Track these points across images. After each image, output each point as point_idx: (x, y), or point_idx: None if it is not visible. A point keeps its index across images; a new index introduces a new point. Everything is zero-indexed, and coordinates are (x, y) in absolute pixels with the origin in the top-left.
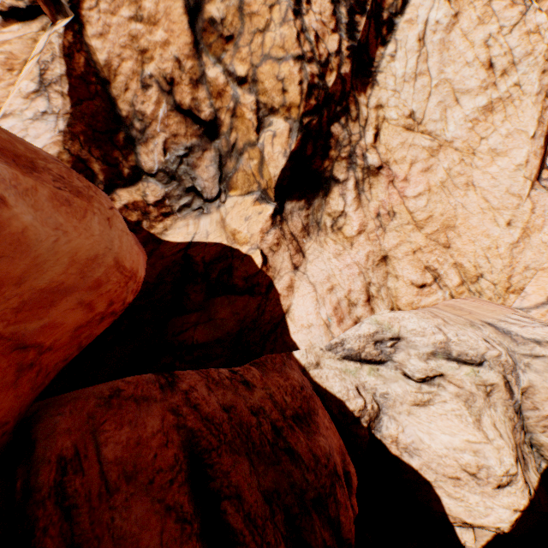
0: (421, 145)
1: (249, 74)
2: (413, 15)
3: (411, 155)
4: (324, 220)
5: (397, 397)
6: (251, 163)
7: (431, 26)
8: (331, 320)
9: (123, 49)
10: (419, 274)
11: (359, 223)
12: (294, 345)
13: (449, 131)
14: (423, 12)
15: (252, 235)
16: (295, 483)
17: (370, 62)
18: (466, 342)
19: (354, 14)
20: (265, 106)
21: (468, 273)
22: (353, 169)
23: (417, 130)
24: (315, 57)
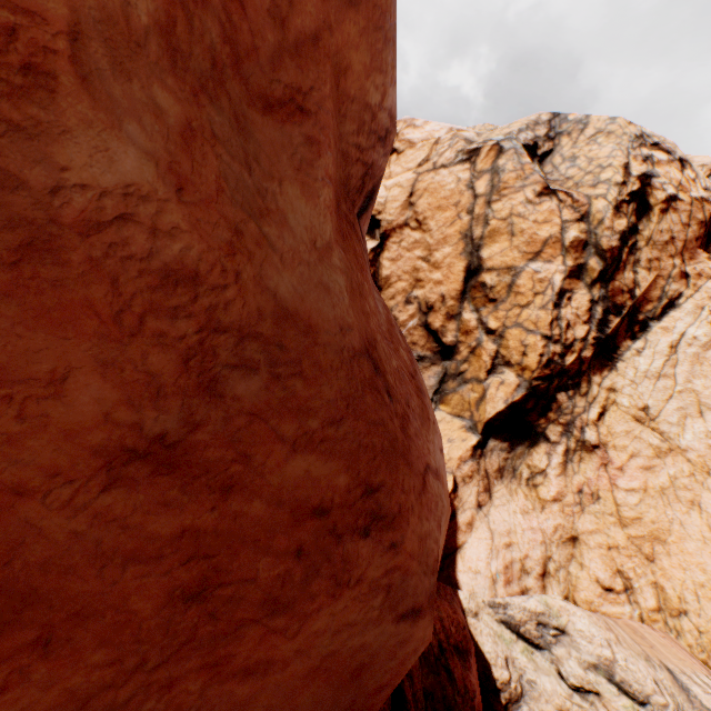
0: (648, 441)
1: (498, 329)
2: (669, 325)
3: (633, 446)
4: (521, 469)
5: (544, 692)
6: (471, 393)
7: (687, 338)
8: (499, 577)
9: (404, 273)
10: (608, 574)
11: (557, 490)
12: (456, 583)
13: (685, 438)
14: (681, 325)
15: (450, 458)
16: (447, 696)
17: (614, 348)
18: (632, 672)
19: (609, 314)
20: (502, 357)
21: (669, 602)
22: (567, 437)
23: (647, 424)
24: (561, 340)
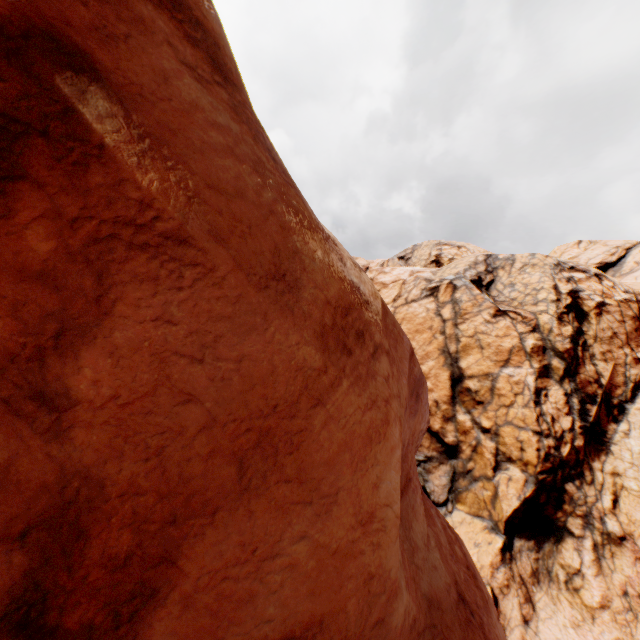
0: None
1: (492, 427)
2: None
3: None
4: (555, 569)
5: None
6: (484, 491)
7: None
8: None
9: None
10: None
11: (600, 594)
12: None
13: None
14: None
15: (481, 566)
16: None
17: (601, 431)
18: None
19: (585, 403)
20: (502, 453)
21: None
22: (589, 529)
23: None
24: (551, 433)
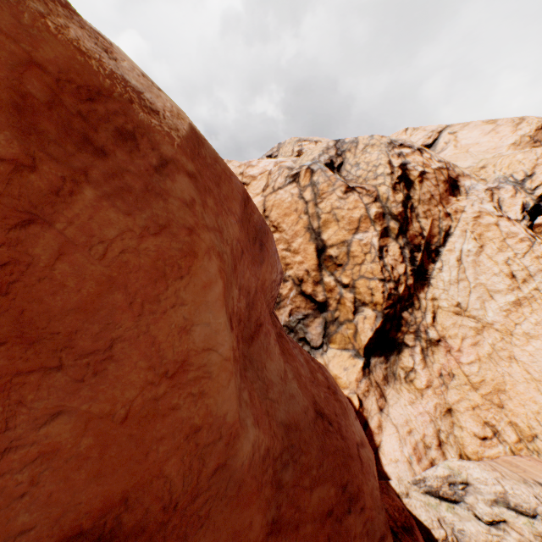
0: (468, 326)
1: (350, 283)
2: (451, 247)
3: (461, 332)
4: (398, 371)
5: (471, 535)
6: (348, 330)
7: (465, 252)
8: (412, 458)
9: None
10: (479, 427)
11: (426, 379)
12: (386, 475)
13: (489, 316)
14: (458, 245)
15: (350, 382)
16: None
17: (425, 271)
18: (519, 496)
19: (413, 252)
20: (359, 300)
21: (523, 432)
22: (418, 340)
23: (463, 314)
24: (391, 278)
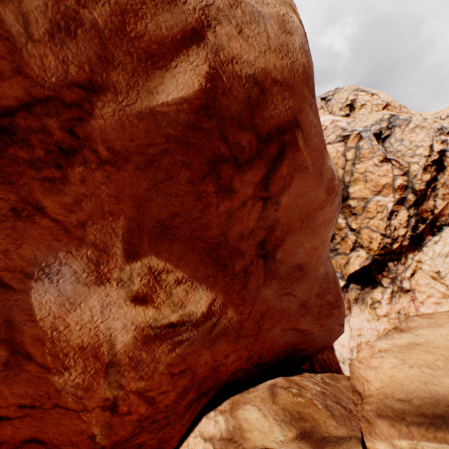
0: (438, 289)
1: (357, 229)
2: None
3: (430, 292)
4: (367, 299)
5: None
6: (341, 260)
7: None
8: (354, 349)
9: None
10: None
11: (386, 311)
12: (333, 349)
13: None
14: None
15: None
16: None
17: (421, 239)
18: None
19: (418, 223)
20: (358, 243)
21: None
22: (392, 285)
23: (439, 281)
24: (390, 236)
